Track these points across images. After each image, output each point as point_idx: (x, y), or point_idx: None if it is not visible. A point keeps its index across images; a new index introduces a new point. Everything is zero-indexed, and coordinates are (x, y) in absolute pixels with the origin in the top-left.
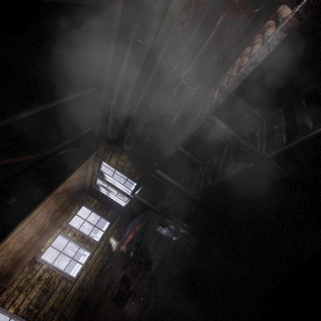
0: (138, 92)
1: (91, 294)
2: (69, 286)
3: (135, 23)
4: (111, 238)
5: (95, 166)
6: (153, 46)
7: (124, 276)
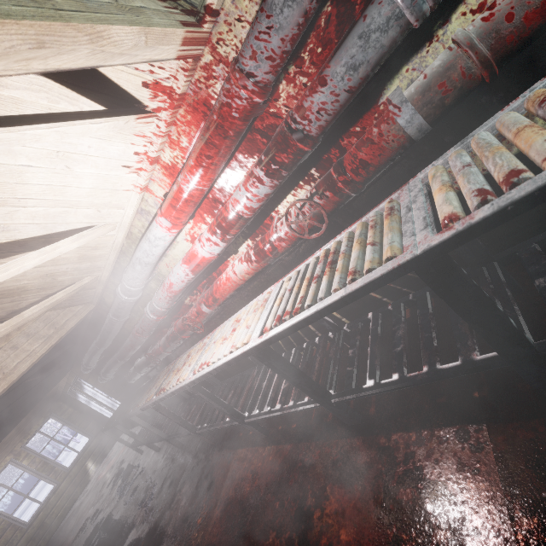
0: (109, 352)
1: (50, 543)
2: (18, 535)
3: (100, 327)
4: (88, 461)
5: (70, 378)
6: (115, 339)
7: (89, 516)
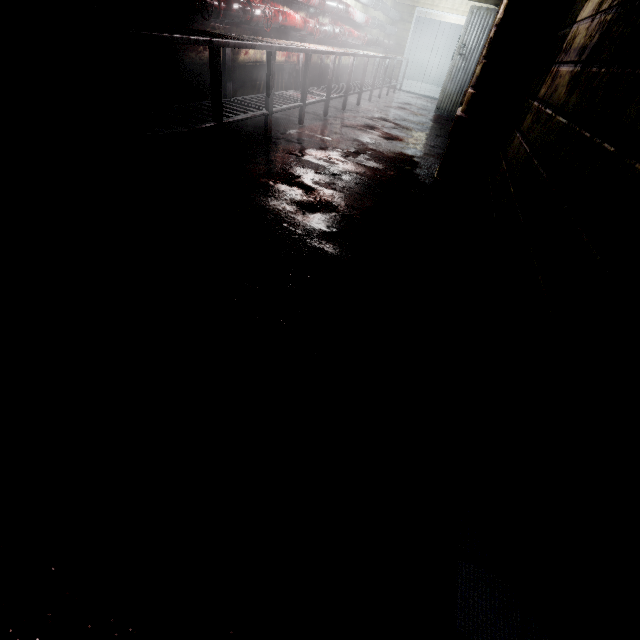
0: None
1: None
2: None
3: None
4: None
5: None
6: None
7: None
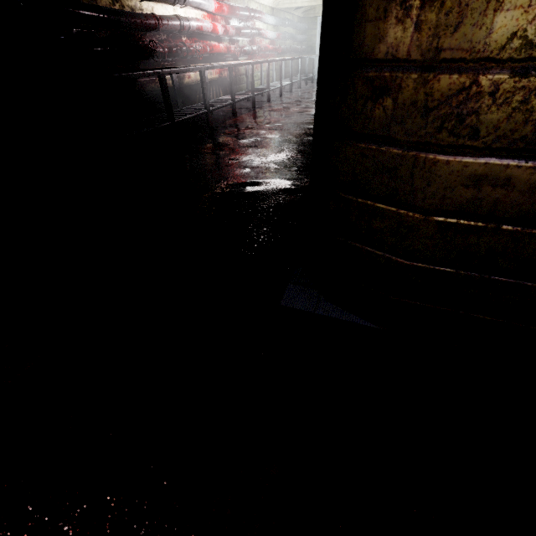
0: None
1: None
2: None
3: None
4: None
5: None
6: None
7: None
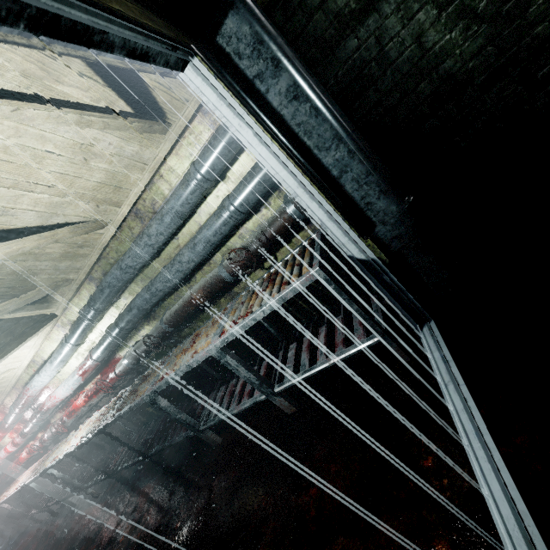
0: None
1: None
2: None
3: None
4: None
5: None
6: None
7: None
